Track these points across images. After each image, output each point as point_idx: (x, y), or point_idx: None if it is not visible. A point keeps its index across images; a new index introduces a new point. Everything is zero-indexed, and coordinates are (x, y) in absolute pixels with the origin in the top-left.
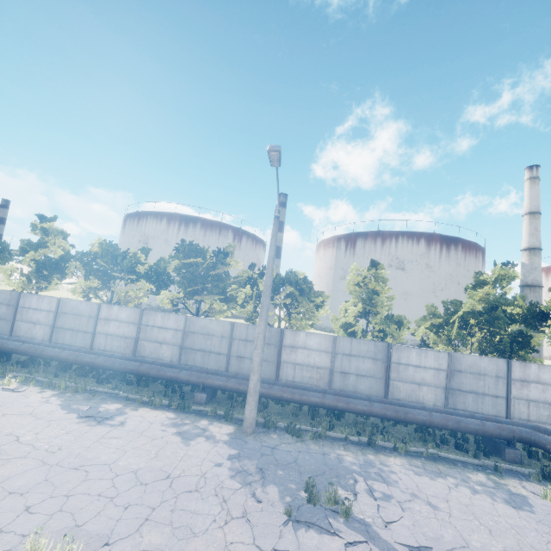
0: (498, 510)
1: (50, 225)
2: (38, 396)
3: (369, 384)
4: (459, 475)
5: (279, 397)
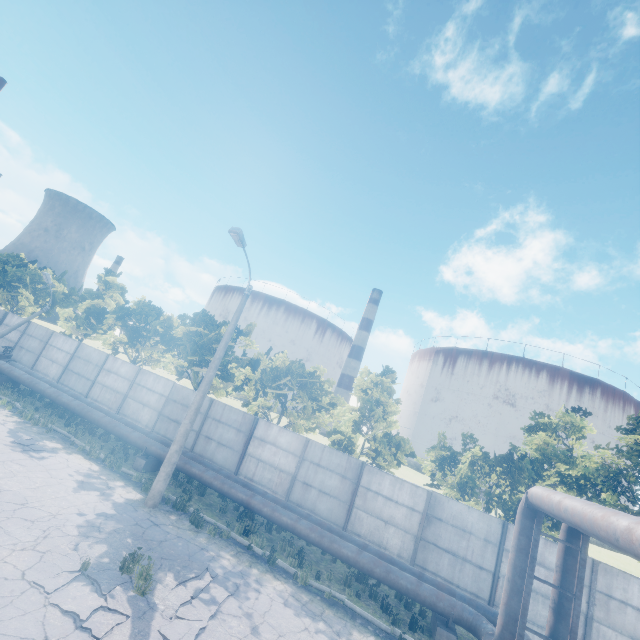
0: None
1: (113, 279)
2: (2, 418)
3: (331, 505)
4: (340, 627)
5: (209, 483)
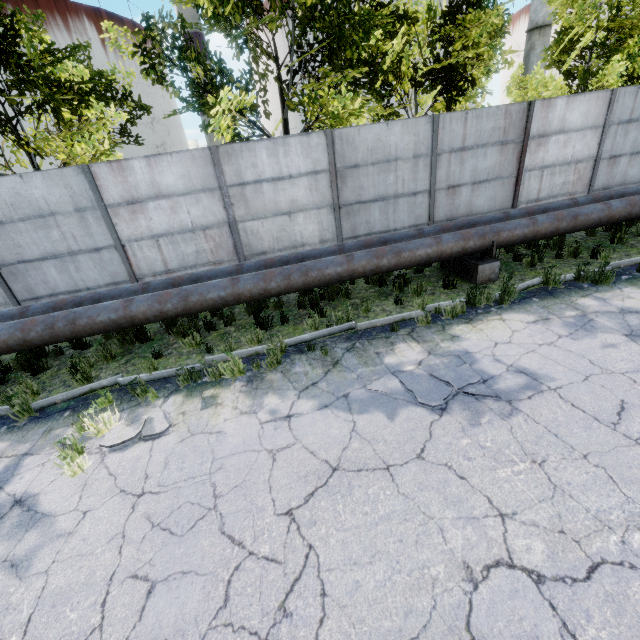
0: None
1: None
2: (229, 416)
3: None
4: None
5: (625, 217)
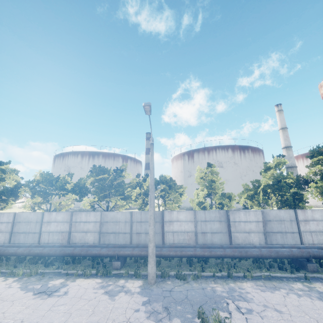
0: (317, 306)
1: (6, 166)
2: (3, 284)
3: (220, 237)
4: (286, 286)
5: (167, 255)
